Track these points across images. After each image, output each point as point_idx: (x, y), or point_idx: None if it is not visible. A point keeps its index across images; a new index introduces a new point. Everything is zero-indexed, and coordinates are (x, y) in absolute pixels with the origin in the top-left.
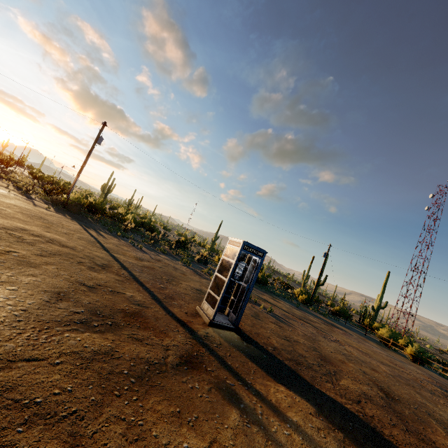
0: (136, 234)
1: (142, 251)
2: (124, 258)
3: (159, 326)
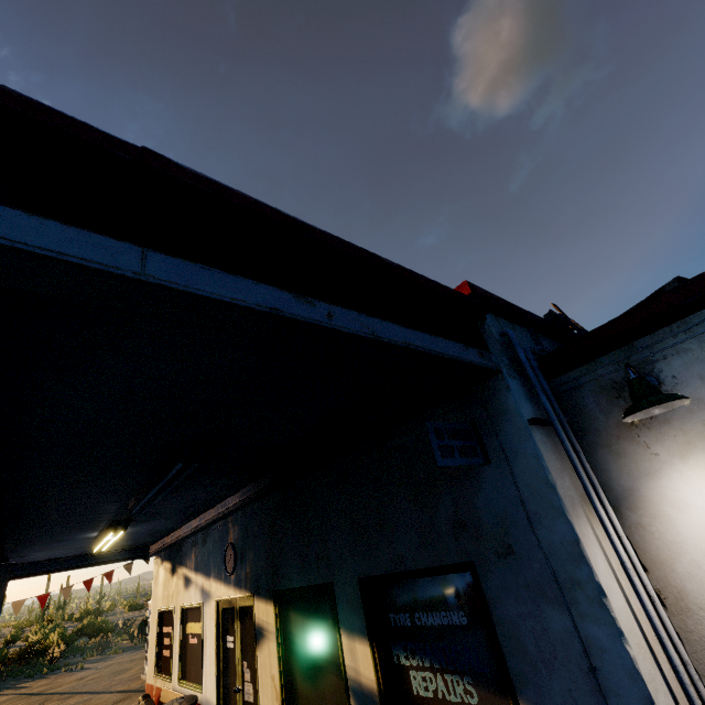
0: (72, 656)
1: (85, 670)
2: (62, 688)
3: (101, 702)
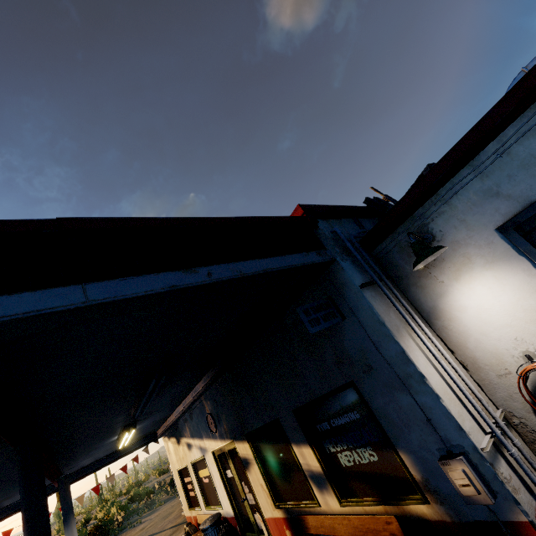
0: (131, 518)
1: (143, 523)
2: None
3: None
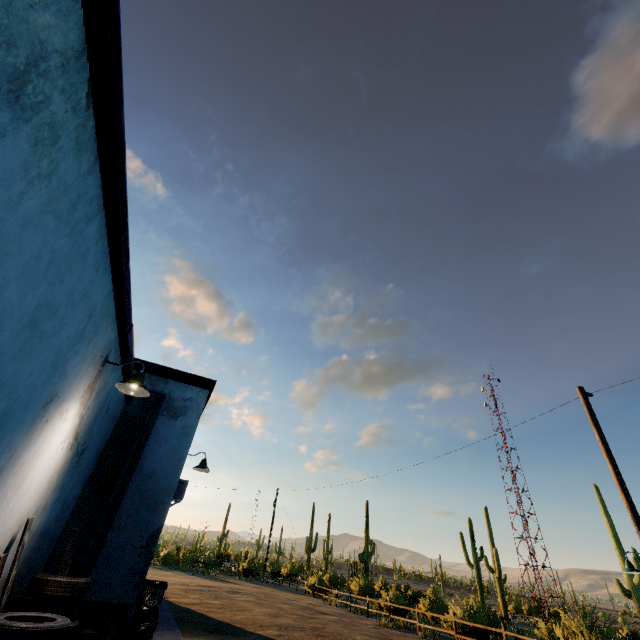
0: None
1: None
2: None
3: None
